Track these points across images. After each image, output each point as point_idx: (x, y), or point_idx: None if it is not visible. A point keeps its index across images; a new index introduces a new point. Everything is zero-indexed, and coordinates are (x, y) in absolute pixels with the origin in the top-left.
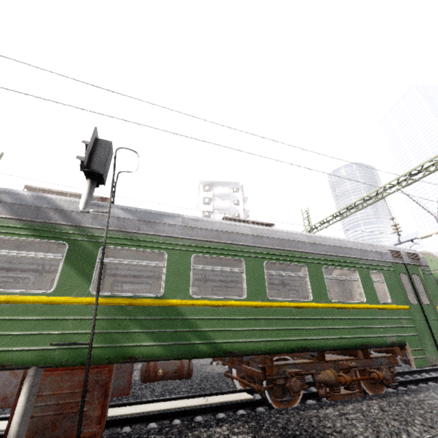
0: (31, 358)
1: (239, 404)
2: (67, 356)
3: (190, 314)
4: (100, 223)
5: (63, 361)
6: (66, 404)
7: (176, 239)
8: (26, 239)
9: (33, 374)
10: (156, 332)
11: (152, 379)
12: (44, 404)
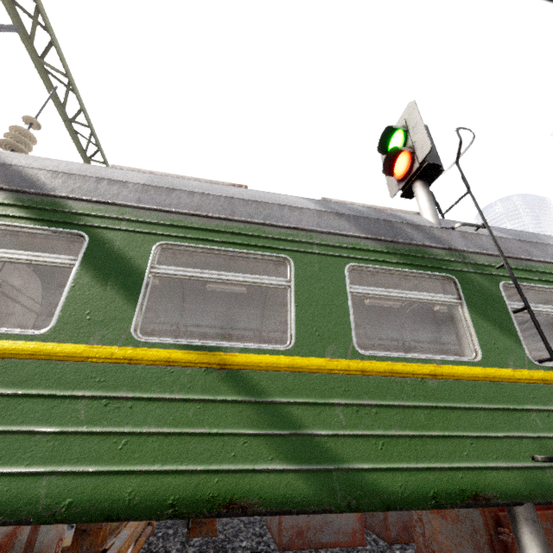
0: (519, 486)
1: None
2: None
3: None
4: (476, 245)
5: None
6: None
7: None
8: (400, 270)
9: (534, 518)
10: None
11: None
12: None
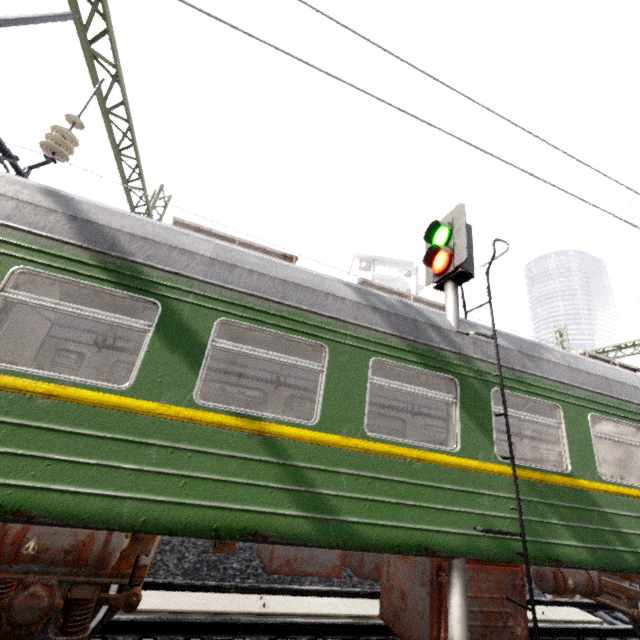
0: (459, 546)
1: (599, 630)
2: (493, 549)
3: (605, 505)
4: (482, 352)
5: (490, 554)
6: (490, 614)
7: (565, 387)
8: (414, 368)
9: (463, 568)
10: (575, 526)
11: (562, 591)
12: (468, 609)
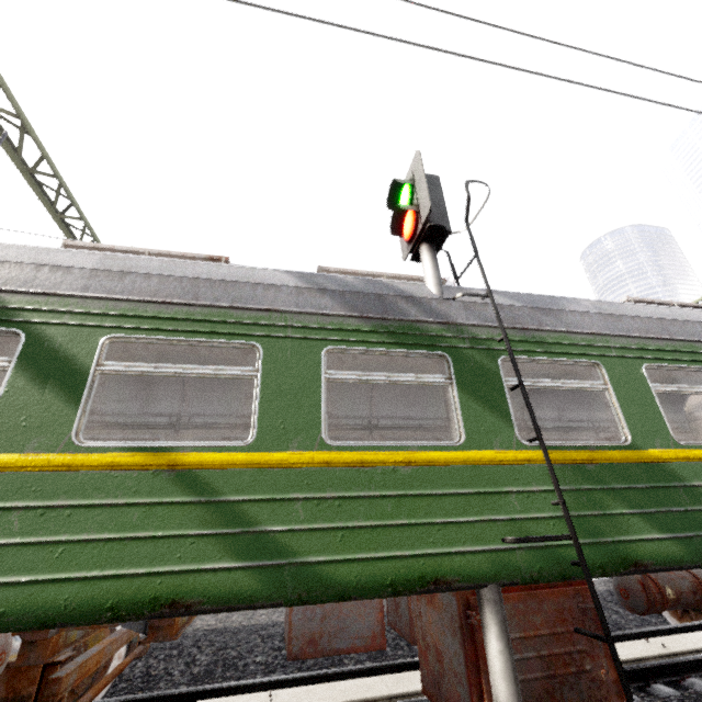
0: (484, 568)
1: None
2: (537, 563)
3: (691, 477)
4: (479, 316)
5: (533, 572)
6: (554, 657)
7: (603, 339)
8: (386, 350)
9: (497, 599)
10: (653, 513)
11: (660, 607)
12: (519, 656)
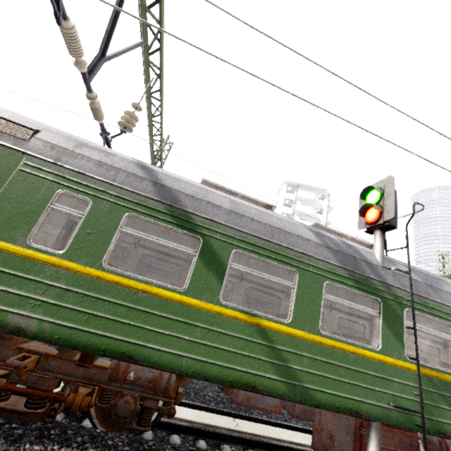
0: (377, 413)
1: None
2: (400, 419)
3: None
4: (399, 282)
5: (397, 422)
6: None
7: None
8: (353, 290)
9: (379, 429)
10: None
11: None
12: None
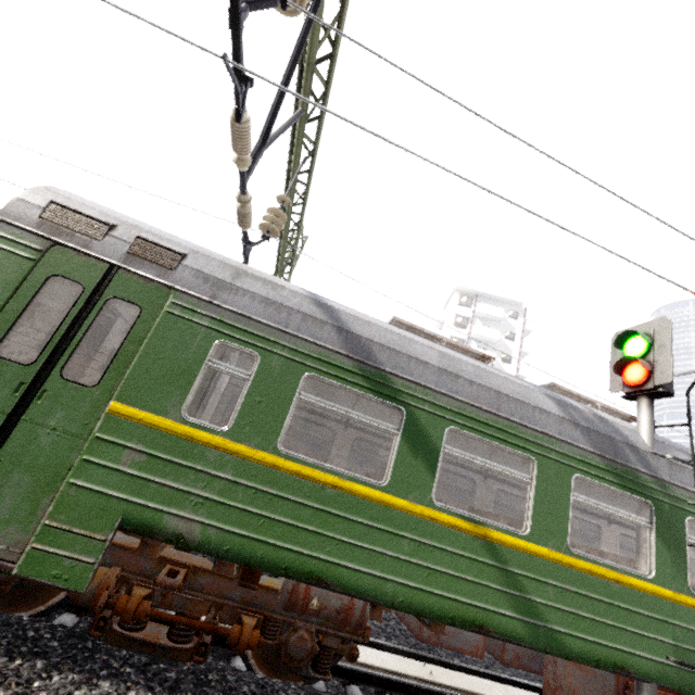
0: (652, 671)
1: None
2: (684, 681)
3: None
4: (678, 477)
5: (680, 685)
6: None
7: None
8: (612, 488)
9: (654, 694)
10: None
11: None
12: None
